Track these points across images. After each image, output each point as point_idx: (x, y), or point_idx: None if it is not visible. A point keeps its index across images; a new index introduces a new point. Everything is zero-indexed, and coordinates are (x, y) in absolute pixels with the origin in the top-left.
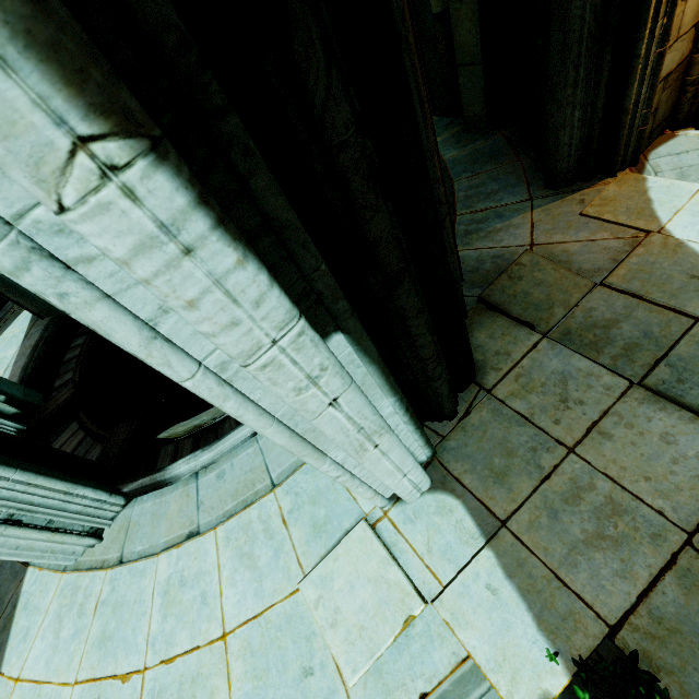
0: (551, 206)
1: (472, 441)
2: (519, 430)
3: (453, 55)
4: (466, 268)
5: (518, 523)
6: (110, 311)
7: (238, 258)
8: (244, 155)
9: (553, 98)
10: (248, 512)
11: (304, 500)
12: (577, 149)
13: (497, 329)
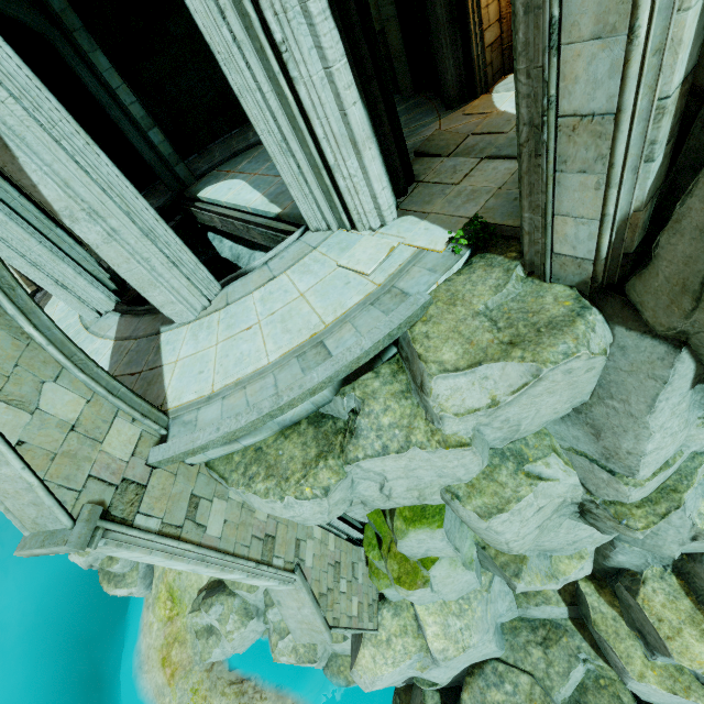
0: (449, 116)
1: (415, 198)
2: (436, 188)
3: (390, 54)
4: (408, 148)
5: (436, 210)
6: (304, 40)
7: (334, 26)
8: (333, 6)
9: (438, 56)
10: (303, 261)
11: (333, 245)
12: (456, 83)
13: (424, 162)
